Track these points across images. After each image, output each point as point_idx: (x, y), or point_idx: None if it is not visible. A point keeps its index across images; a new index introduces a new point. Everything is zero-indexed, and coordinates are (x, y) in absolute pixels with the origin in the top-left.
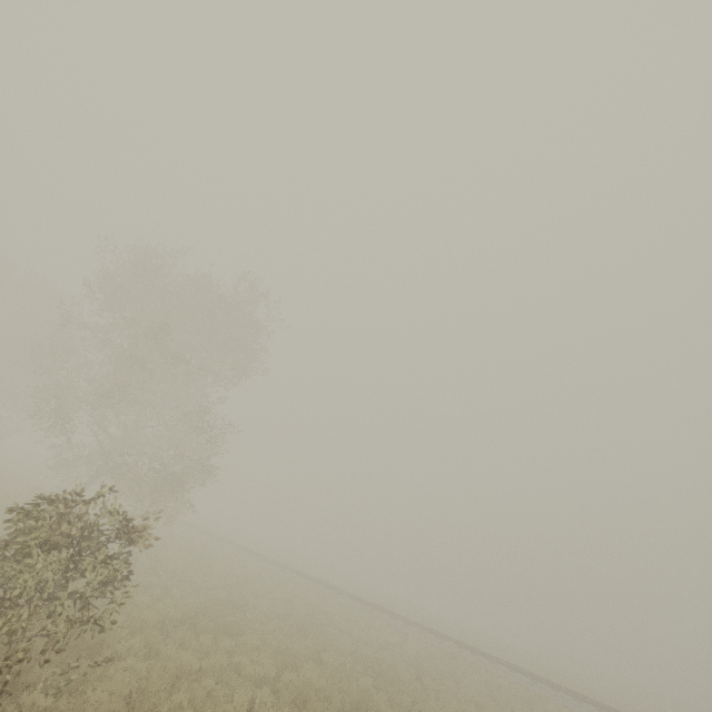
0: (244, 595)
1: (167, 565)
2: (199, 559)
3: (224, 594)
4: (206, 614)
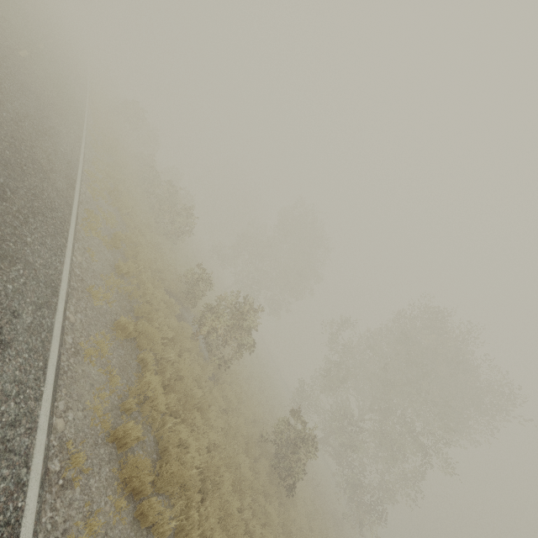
0: None
1: None
2: None
3: None
4: None
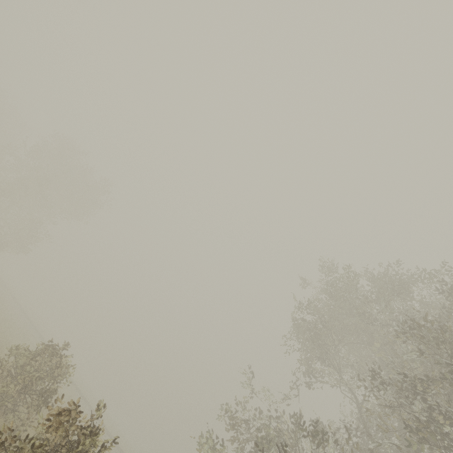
0: None
1: None
2: None
3: None
4: None
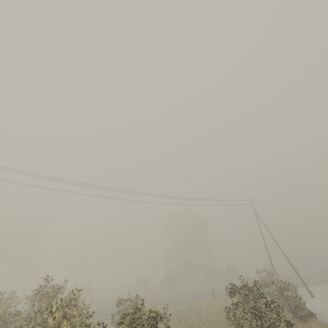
0: None
1: None
2: None
3: None
4: None
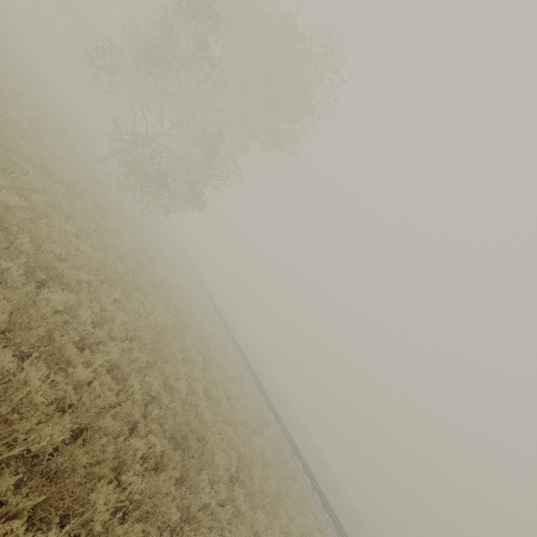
0: (146, 288)
1: (106, 222)
2: (154, 255)
3: (121, 267)
4: (38, 237)
